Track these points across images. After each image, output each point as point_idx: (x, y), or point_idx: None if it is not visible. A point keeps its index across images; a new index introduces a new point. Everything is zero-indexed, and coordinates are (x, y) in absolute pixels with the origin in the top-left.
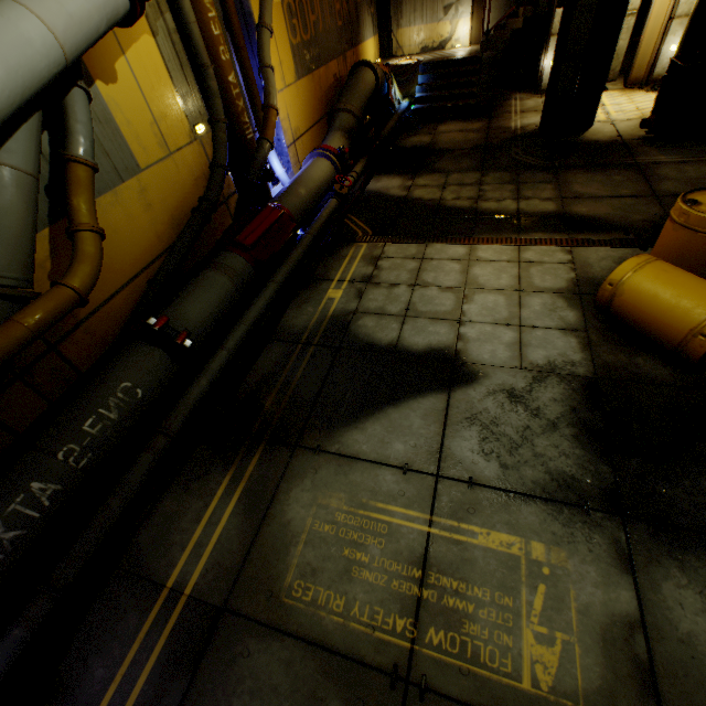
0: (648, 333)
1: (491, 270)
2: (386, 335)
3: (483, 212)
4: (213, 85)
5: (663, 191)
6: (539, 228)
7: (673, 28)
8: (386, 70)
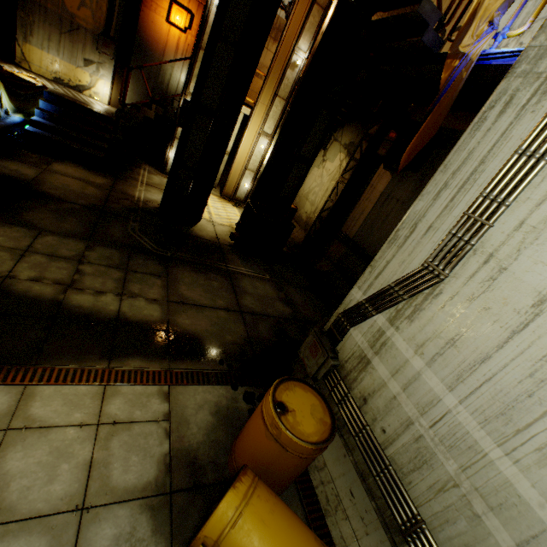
0: None
1: (44, 455)
2: None
3: (71, 311)
4: None
5: (246, 306)
6: (139, 350)
7: (247, 174)
8: None
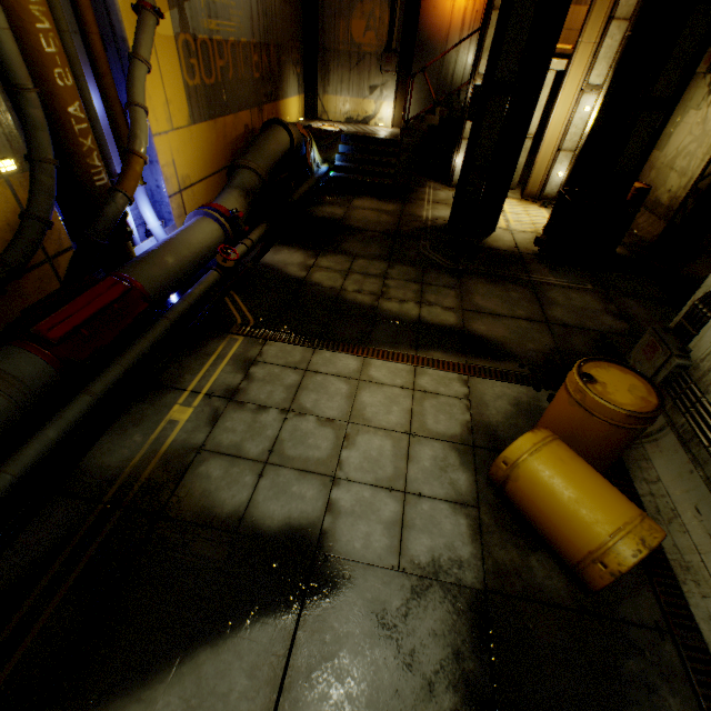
0: (543, 535)
1: (382, 398)
2: (233, 496)
3: (384, 314)
4: (35, 113)
5: (554, 318)
6: (439, 346)
7: (560, 158)
8: (305, 132)
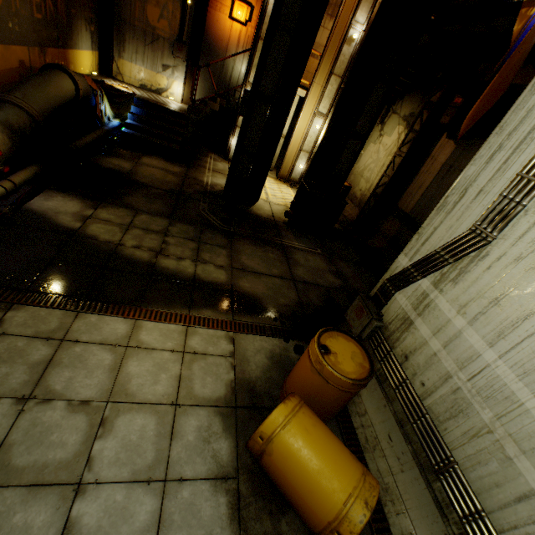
0: (292, 504)
1: (150, 366)
2: None
3: (161, 271)
4: None
5: (298, 276)
6: (210, 303)
7: (301, 155)
8: (95, 86)
